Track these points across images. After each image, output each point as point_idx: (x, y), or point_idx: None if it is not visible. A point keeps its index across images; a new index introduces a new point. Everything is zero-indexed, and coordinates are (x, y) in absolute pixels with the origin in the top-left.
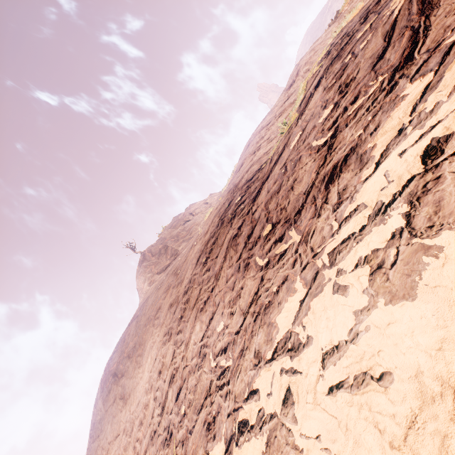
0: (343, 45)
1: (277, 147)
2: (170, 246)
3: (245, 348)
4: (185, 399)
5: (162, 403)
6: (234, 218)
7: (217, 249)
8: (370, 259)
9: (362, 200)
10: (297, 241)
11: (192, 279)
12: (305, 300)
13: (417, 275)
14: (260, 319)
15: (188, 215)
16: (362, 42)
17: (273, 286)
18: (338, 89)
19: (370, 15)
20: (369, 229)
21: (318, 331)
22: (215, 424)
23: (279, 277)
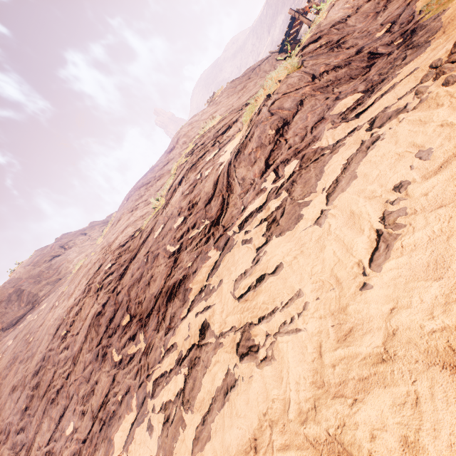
0: (200, 157)
1: (147, 225)
2: (27, 290)
3: None
4: None
5: None
6: (101, 290)
7: (80, 324)
8: (167, 408)
9: (177, 339)
10: (142, 349)
11: (46, 356)
12: (134, 425)
13: (176, 441)
14: (104, 430)
15: (57, 248)
16: (207, 170)
17: (120, 393)
18: (189, 204)
19: (217, 142)
20: (172, 375)
21: None
22: None
23: (125, 385)
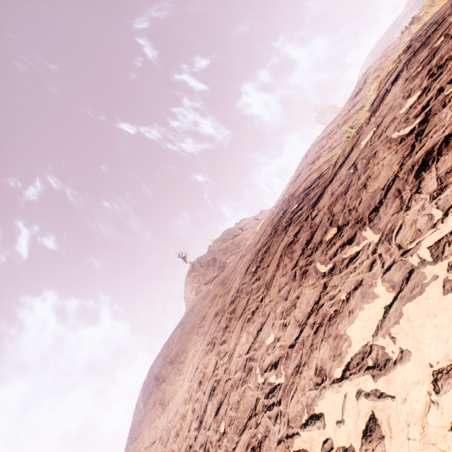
0: (430, 34)
1: (343, 150)
2: (219, 258)
3: (302, 364)
4: (225, 416)
5: (200, 416)
6: (290, 225)
7: (269, 258)
8: None
9: None
10: (374, 240)
11: (240, 289)
12: (393, 305)
13: None
14: (323, 331)
15: (237, 230)
16: None
17: (340, 293)
18: (427, 74)
19: None
20: None
21: (420, 343)
22: (260, 450)
23: (349, 283)
